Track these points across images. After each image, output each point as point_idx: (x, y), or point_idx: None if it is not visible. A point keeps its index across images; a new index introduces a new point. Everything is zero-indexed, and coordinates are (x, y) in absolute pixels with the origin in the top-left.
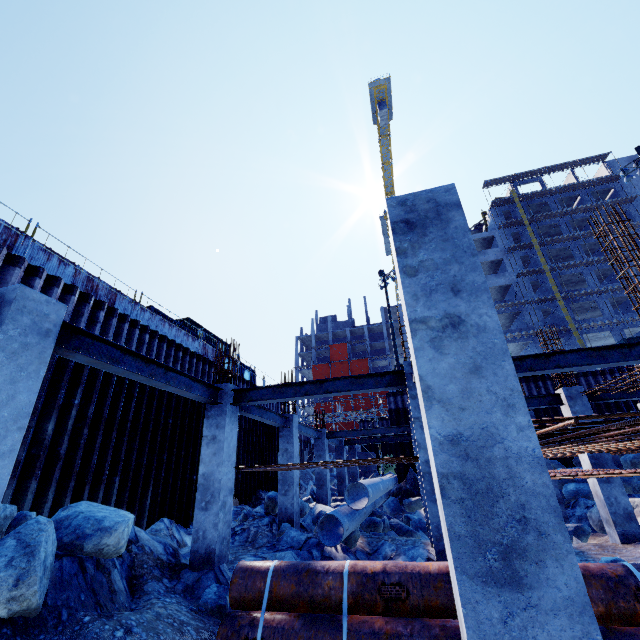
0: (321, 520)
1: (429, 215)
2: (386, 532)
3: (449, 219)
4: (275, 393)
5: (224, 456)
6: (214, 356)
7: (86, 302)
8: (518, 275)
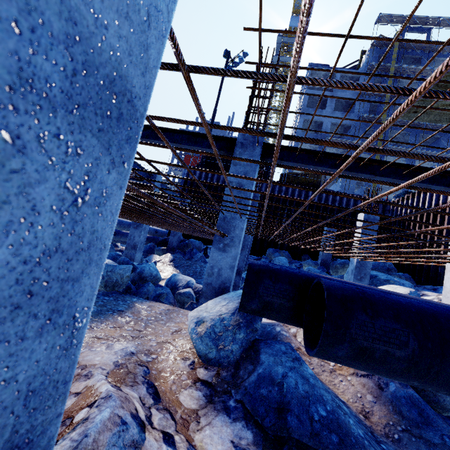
0: None
1: None
2: None
3: None
4: None
5: None
6: None
7: None
8: (360, 118)
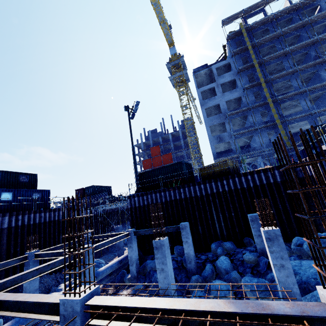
0: None
1: None
2: None
3: None
4: None
5: None
6: None
7: None
8: (244, 89)
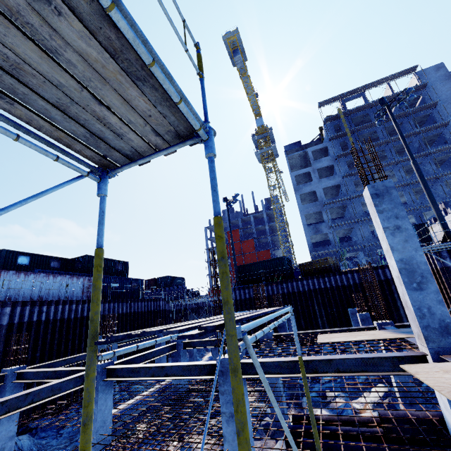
0: (75, 446)
1: None
2: None
3: None
4: (35, 375)
5: (3, 419)
6: None
7: None
8: (343, 177)
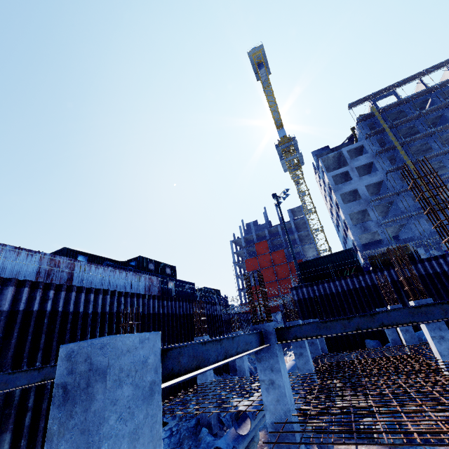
0: None
1: (81, 383)
2: None
3: (93, 396)
4: None
5: None
6: (159, 282)
7: (37, 288)
8: (387, 172)
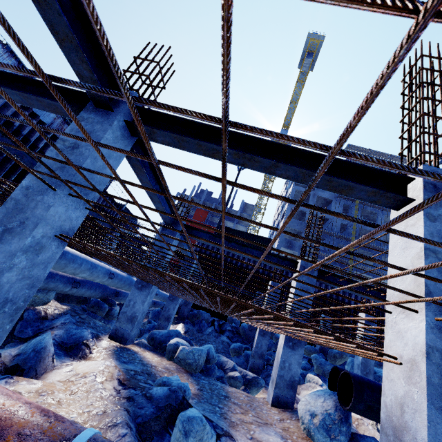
0: None
1: None
2: (110, 319)
3: None
4: None
5: None
6: None
7: None
8: None
